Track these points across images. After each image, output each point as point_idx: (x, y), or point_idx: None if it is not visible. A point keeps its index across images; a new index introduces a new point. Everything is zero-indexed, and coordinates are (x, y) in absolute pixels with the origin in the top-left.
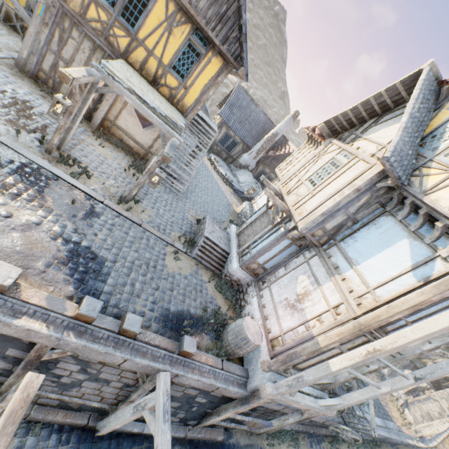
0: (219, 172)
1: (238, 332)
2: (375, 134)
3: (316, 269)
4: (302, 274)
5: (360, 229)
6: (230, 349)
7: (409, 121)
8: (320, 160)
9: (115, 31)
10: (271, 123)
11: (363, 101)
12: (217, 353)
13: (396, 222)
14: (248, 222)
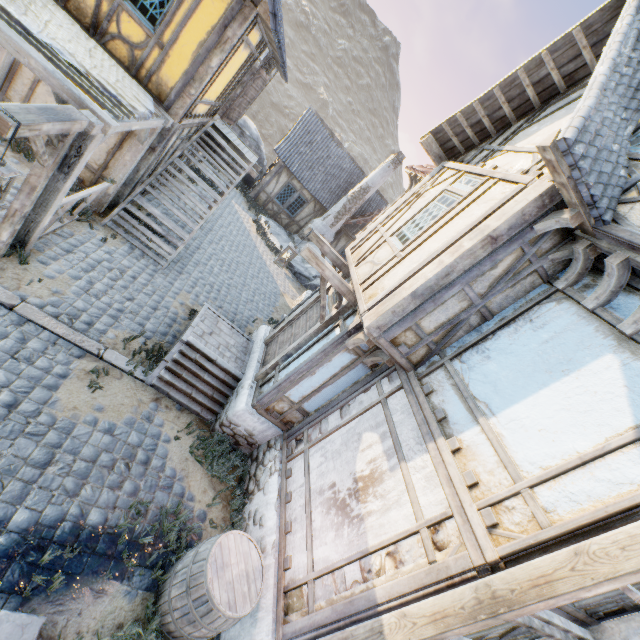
0: (270, 243)
1: (194, 581)
2: (529, 139)
3: (398, 420)
4: (370, 430)
5: (497, 332)
6: (172, 623)
7: (611, 77)
8: (422, 198)
9: None
10: (361, 174)
11: (505, 79)
12: (128, 639)
13: (583, 315)
14: (287, 319)
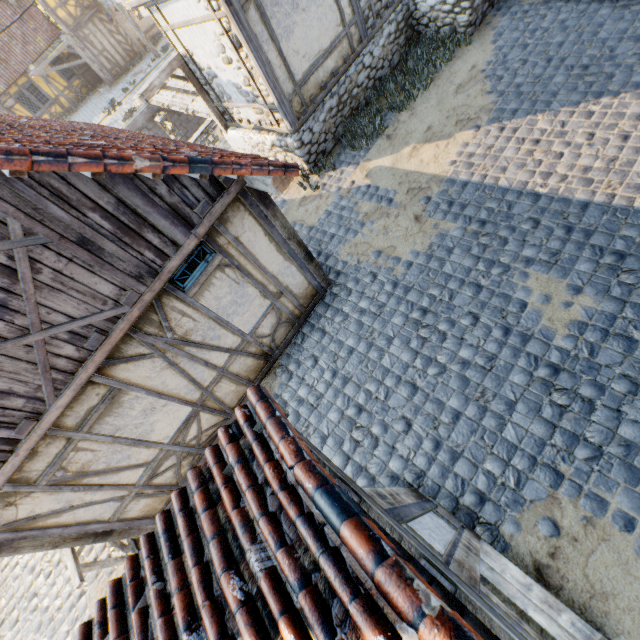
0: None
1: None
2: None
3: None
4: None
5: None
6: None
7: None
8: None
9: None
10: None
11: None
12: None
13: None
14: None
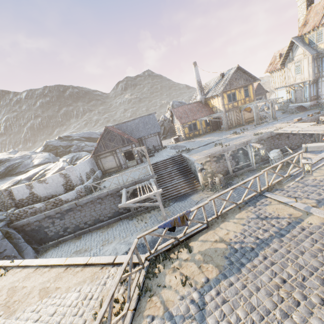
0: None
1: None
2: (296, 54)
3: None
4: None
5: (322, 65)
6: None
7: (303, 47)
8: (291, 70)
9: (234, 104)
10: None
11: (284, 54)
12: None
13: None
14: (294, 98)
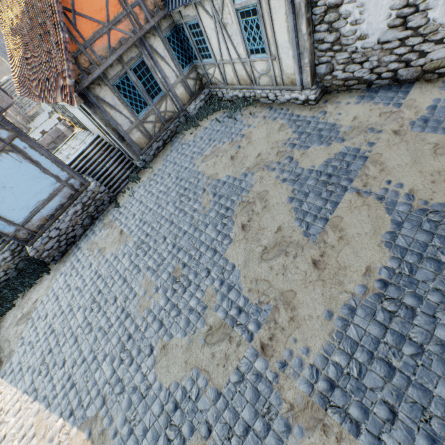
0: None
1: None
2: None
3: None
4: None
5: None
6: None
7: None
8: None
9: None
10: None
11: None
12: None
13: None
14: None
